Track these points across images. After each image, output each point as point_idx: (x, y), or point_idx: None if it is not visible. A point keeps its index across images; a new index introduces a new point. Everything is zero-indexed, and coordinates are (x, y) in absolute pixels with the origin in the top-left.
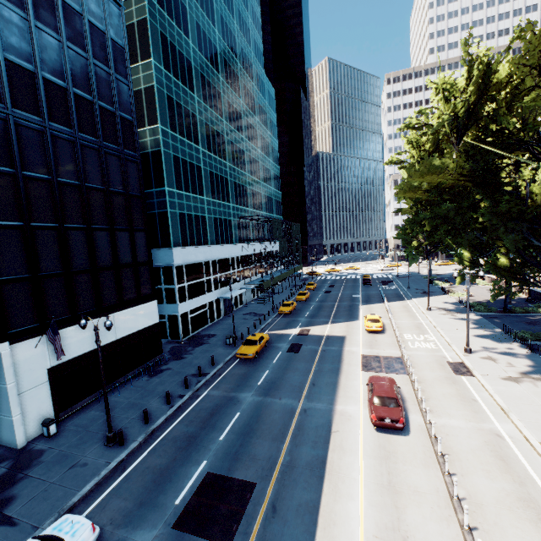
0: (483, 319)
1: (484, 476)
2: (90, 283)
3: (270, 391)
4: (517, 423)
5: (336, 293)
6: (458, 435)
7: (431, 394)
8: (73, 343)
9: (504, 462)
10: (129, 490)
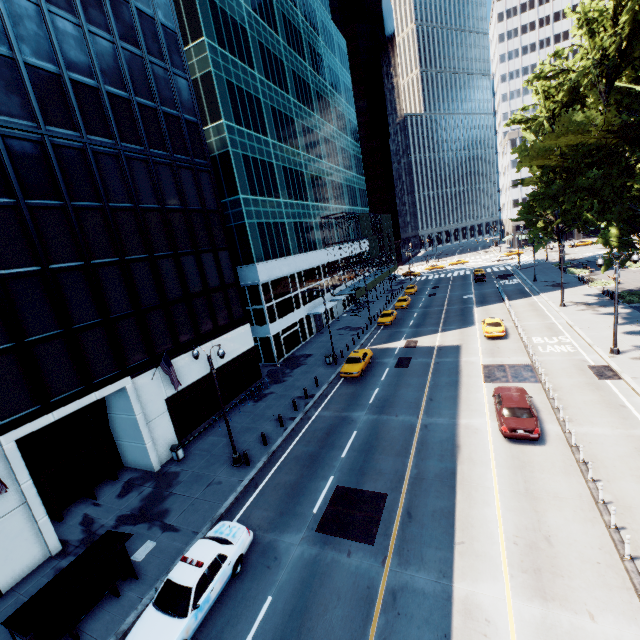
0: (636, 312)
1: (634, 481)
2: (186, 312)
3: (385, 409)
4: None
5: (442, 296)
6: (603, 443)
7: (569, 402)
8: (181, 374)
9: None
10: (267, 503)
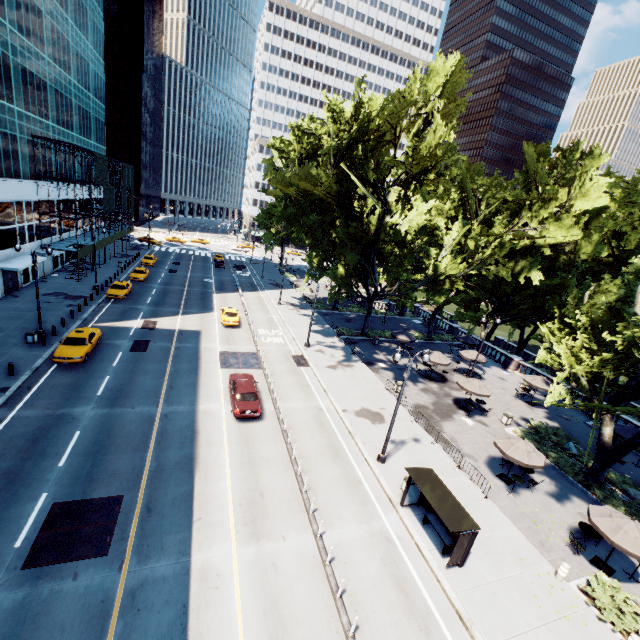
0: (319, 316)
1: (311, 438)
2: None
3: (119, 401)
4: (332, 399)
5: (183, 275)
6: (297, 414)
7: (280, 384)
8: None
9: (322, 427)
10: None
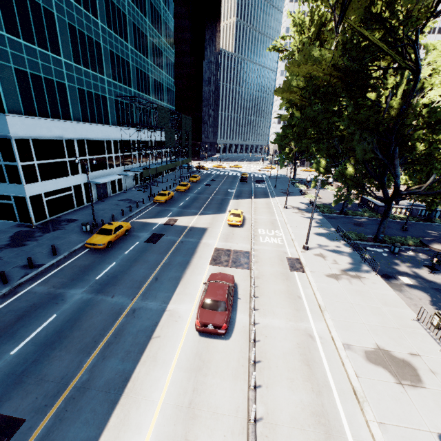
0: (324, 219)
1: (287, 386)
2: None
3: (106, 287)
4: (329, 322)
5: (214, 187)
6: (276, 337)
7: (264, 291)
8: None
9: (308, 368)
10: None
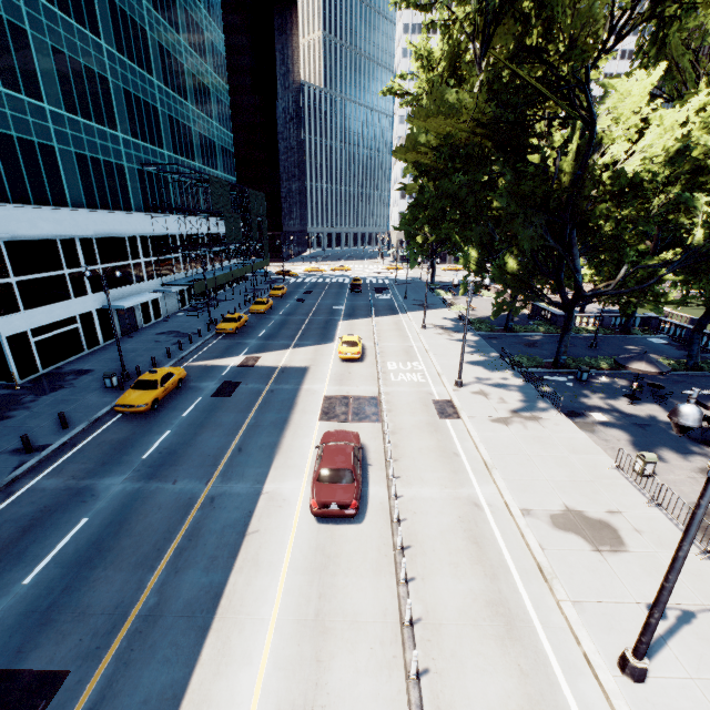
0: (482, 341)
1: (451, 574)
2: None
3: (161, 470)
4: (500, 483)
5: (311, 303)
6: (428, 512)
7: (405, 450)
8: None
9: (477, 547)
10: None
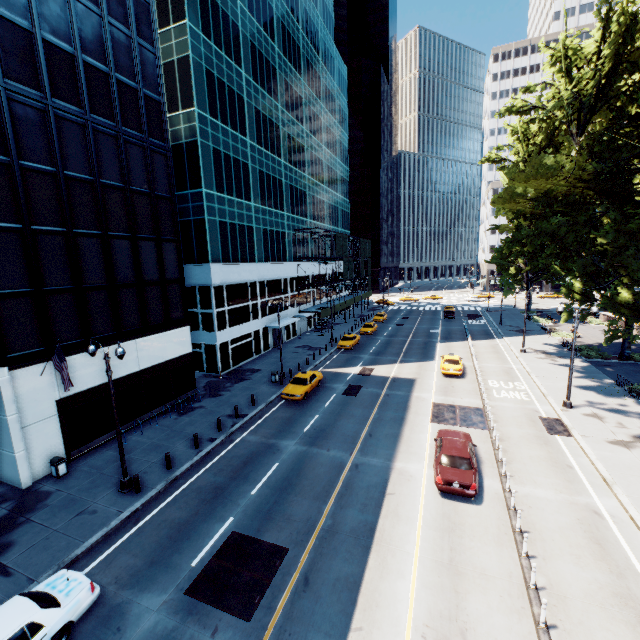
0: (592, 367)
1: (573, 562)
2: (107, 302)
3: (318, 440)
4: (623, 498)
5: (409, 327)
6: (544, 509)
7: (515, 455)
8: (86, 372)
9: (600, 547)
10: (141, 546)
